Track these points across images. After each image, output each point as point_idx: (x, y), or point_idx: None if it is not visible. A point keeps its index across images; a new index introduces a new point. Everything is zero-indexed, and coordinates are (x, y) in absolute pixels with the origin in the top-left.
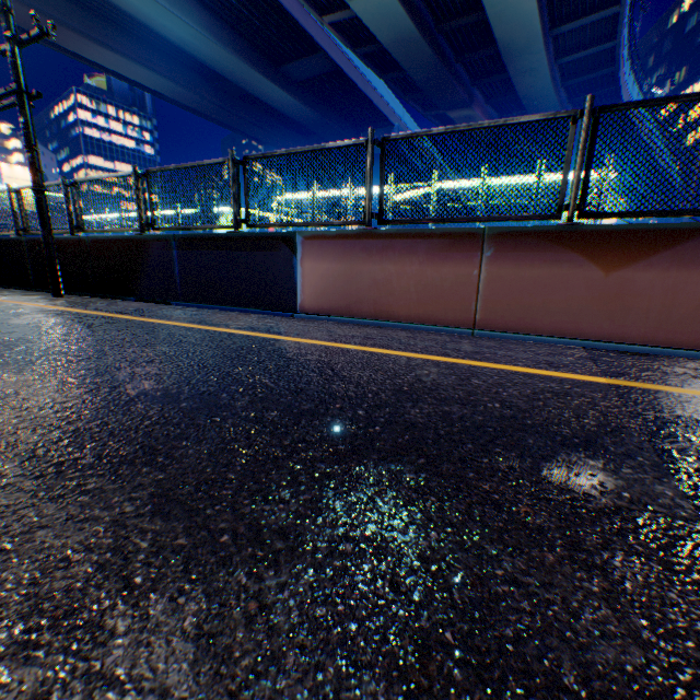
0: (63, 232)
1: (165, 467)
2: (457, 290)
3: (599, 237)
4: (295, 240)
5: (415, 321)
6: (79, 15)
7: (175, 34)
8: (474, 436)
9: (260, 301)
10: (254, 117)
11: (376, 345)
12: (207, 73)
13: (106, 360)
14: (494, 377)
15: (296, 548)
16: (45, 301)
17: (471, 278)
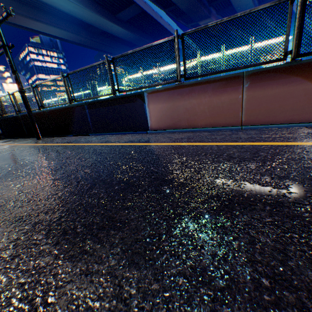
0: (35, 109)
1: (122, 229)
2: (231, 107)
3: (311, 66)
4: (143, 95)
5: (209, 126)
6: (22, 8)
7: (66, 8)
8: (287, 188)
9: (130, 127)
10: (107, 42)
11: (196, 141)
12: (83, 25)
13: (69, 167)
14: (271, 150)
15: (231, 286)
16: (34, 142)
17: (238, 100)
